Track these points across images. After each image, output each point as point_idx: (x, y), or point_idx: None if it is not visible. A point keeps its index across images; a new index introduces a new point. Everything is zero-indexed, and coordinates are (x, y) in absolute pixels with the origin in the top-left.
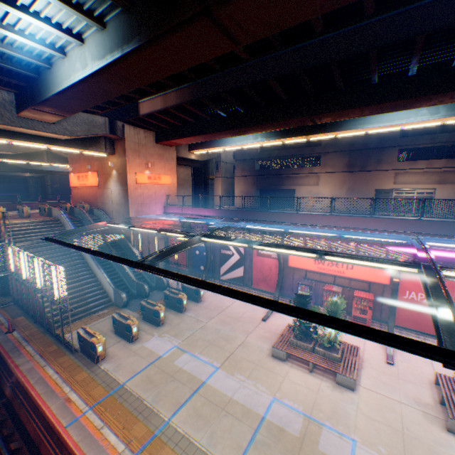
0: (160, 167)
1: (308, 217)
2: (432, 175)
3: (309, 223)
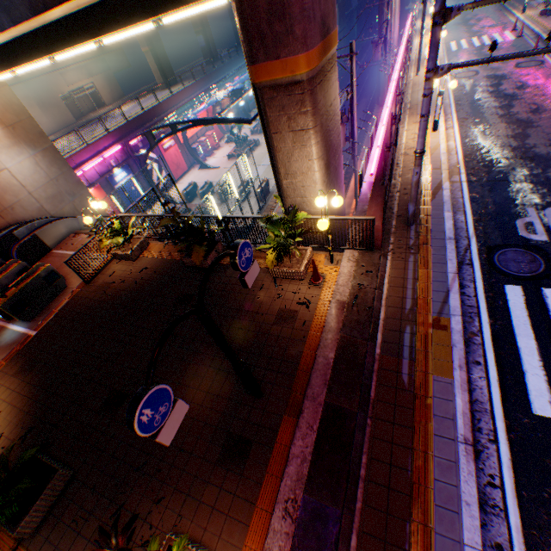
0: None
1: (170, 102)
2: (84, 71)
3: (172, 106)
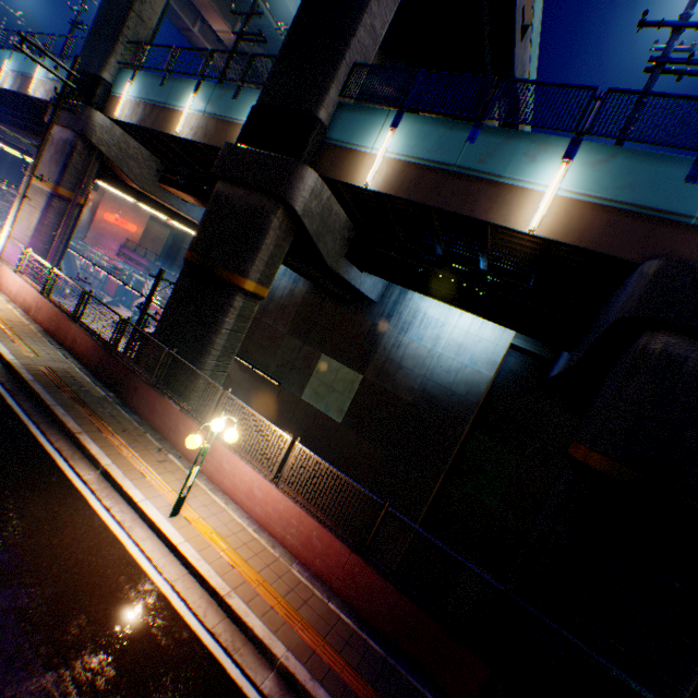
0: (132, 217)
1: None
2: None
3: None
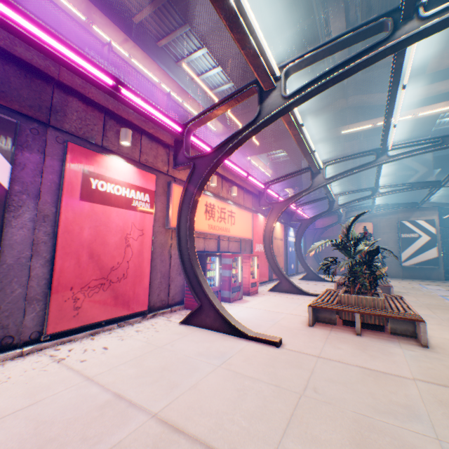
0: None
1: None
2: None
3: None
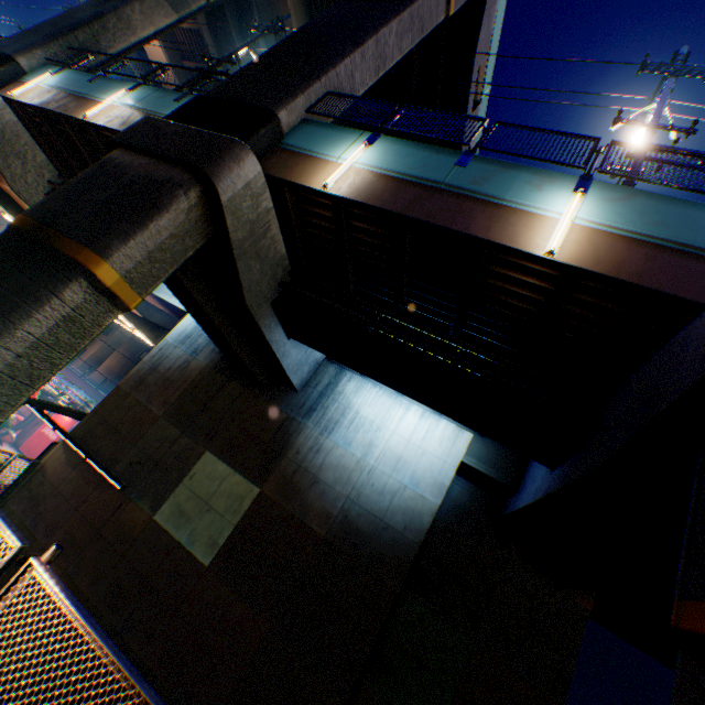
0: None
1: None
2: None
3: None
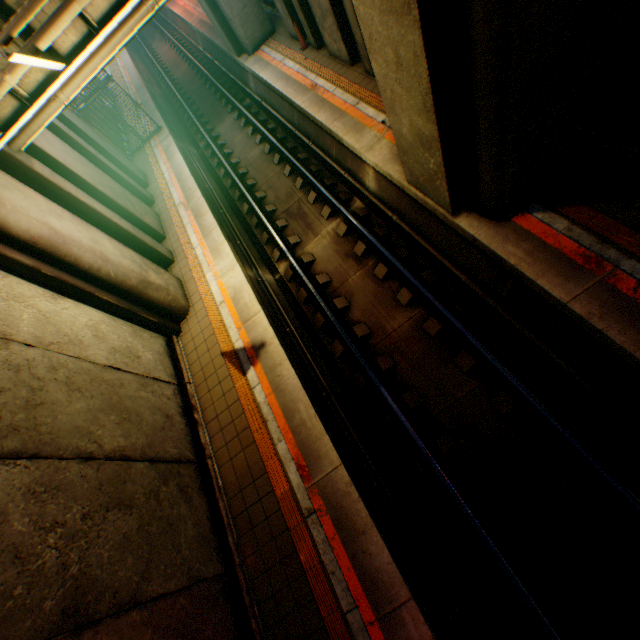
0: None
1: None
2: None
3: None
